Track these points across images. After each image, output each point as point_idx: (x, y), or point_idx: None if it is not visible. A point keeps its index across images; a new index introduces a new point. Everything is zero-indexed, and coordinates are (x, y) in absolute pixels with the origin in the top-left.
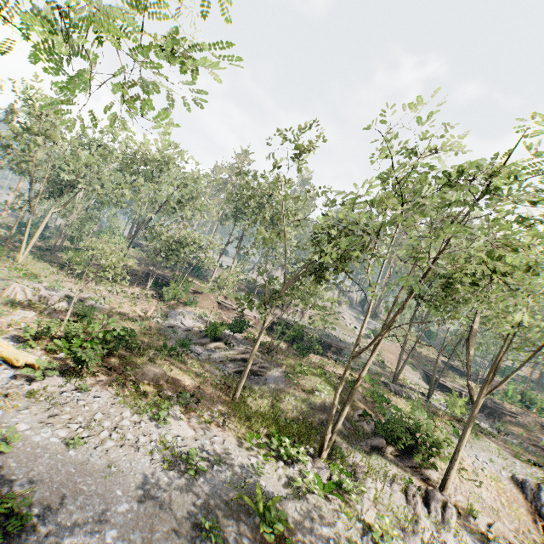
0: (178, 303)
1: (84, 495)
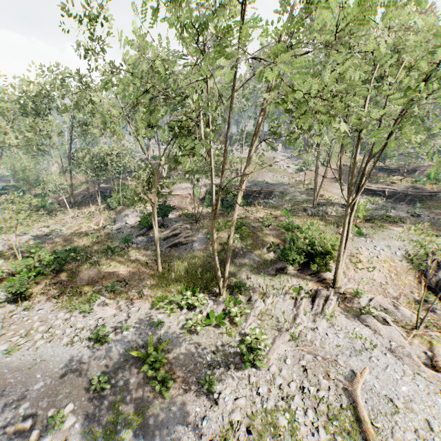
0: (123, 207)
1: (11, 386)
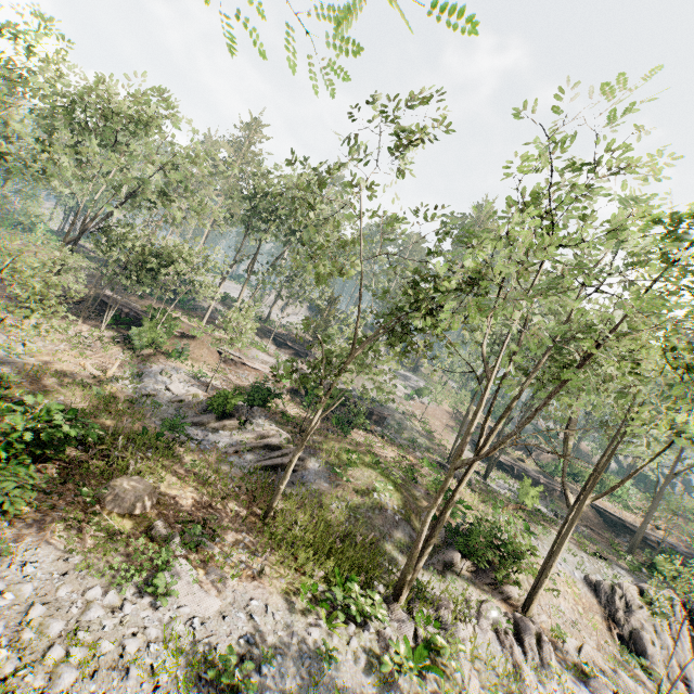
0: (158, 353)
1: None
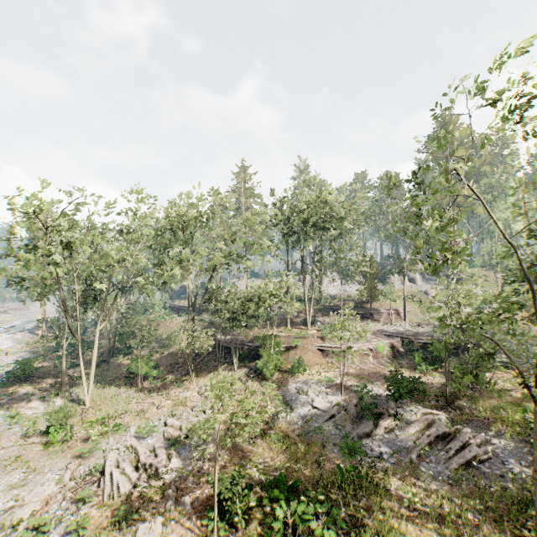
0: (284, 374)
1: None
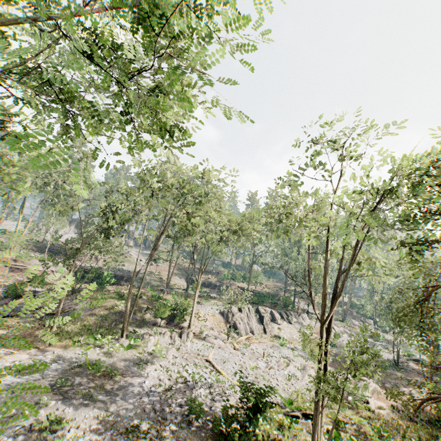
0: None
1: None
